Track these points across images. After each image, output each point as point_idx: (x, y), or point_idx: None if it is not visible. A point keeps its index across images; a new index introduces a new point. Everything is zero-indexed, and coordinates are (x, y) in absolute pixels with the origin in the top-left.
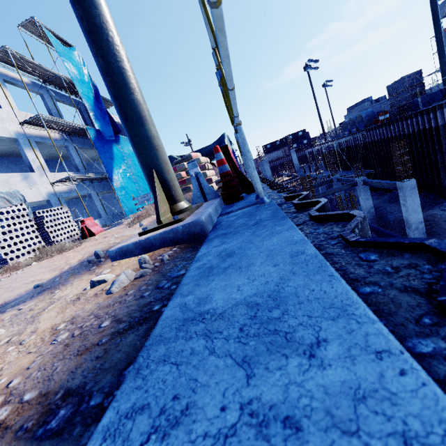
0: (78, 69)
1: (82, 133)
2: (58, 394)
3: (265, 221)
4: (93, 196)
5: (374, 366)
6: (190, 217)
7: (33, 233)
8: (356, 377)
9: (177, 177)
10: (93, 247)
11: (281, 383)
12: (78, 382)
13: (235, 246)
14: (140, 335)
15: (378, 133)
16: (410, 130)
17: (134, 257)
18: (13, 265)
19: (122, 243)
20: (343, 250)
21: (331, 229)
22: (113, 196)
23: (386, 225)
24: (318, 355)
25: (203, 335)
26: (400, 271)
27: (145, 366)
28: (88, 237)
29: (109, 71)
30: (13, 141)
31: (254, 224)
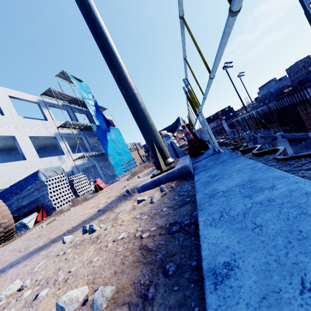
0: (86, 93)
1: (89, 128)
2: (167, 225)
3: (227, 160)
4: (96, 165)
5: (295, 185)
6: (178, 165)
7: (68, 190)
8: (290, 188)
9: None
10: (108, 195)
11: (264, 196)
12: (172, 221)
13: (215, 172)
14: (189, 206)
15: (285, 101)
16: None
17: (151, 189)
18: (60, 210)
19: (142, 183)
20: (276, 163)
21: (267, 157)
22: (107, 164)
23: None
24: (275, 188)
25: (223, 197)
26: (305, 165)
27: (203, 208)
28: (98, 191)
29: (128, 96)
30: (53, 138)
31: (220, 162)
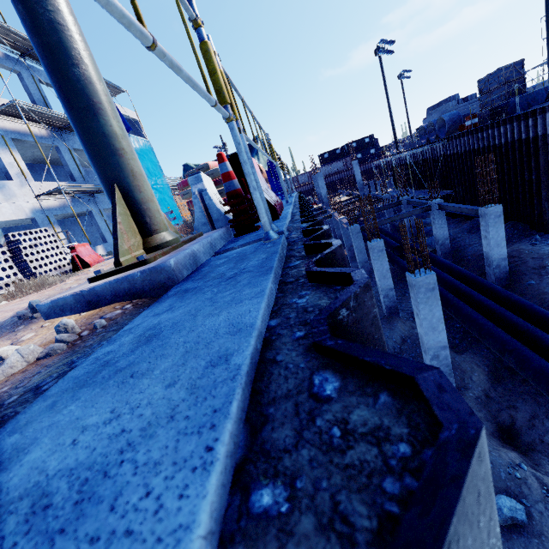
0: None
1: None
2: None
3: (245, 273)
4: (94, 214)
5: None
6: (163, 258)
7: (6, 262)
8: None
9: (188, 194)
10: None
11: None
12: None
13: (173, 319)
14: None
15: (462, 143)
16: (502, 141)
17: (75, 315)
18: None
19: (63, 293)
20: (299, 358)
21: (317, 301)
22: None
23: (462, 261)
24: None
25: None
26: (351, 447)
27: None
28: (83, 269)
29: (36, 27)
30: None
31: (230, 276)
